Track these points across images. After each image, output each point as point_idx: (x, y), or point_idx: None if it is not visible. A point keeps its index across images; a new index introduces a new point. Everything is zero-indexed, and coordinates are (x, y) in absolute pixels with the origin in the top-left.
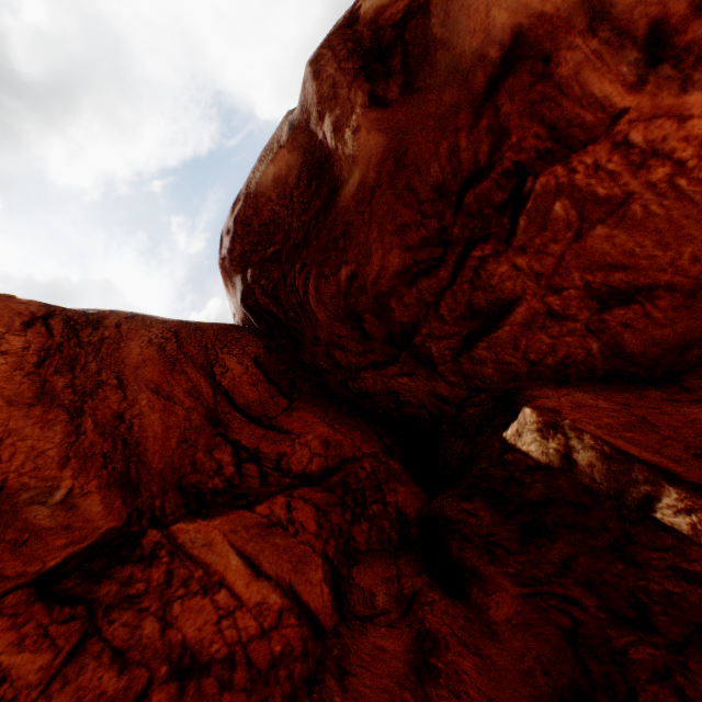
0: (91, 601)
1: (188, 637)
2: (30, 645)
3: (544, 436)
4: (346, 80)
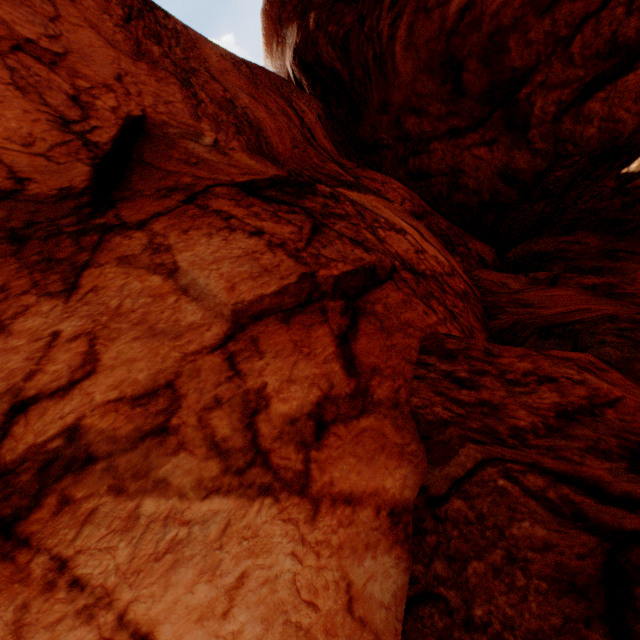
0: (303, 208)
1: (399, 254)
2: (267, 219)
3: None
4: None
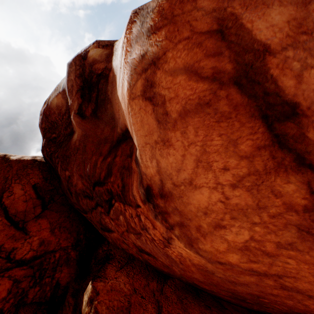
0: None
1: None
2: None
3: (88, 302)
4: (76, 88)
